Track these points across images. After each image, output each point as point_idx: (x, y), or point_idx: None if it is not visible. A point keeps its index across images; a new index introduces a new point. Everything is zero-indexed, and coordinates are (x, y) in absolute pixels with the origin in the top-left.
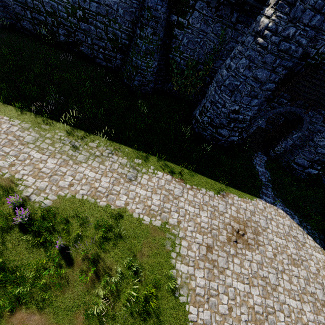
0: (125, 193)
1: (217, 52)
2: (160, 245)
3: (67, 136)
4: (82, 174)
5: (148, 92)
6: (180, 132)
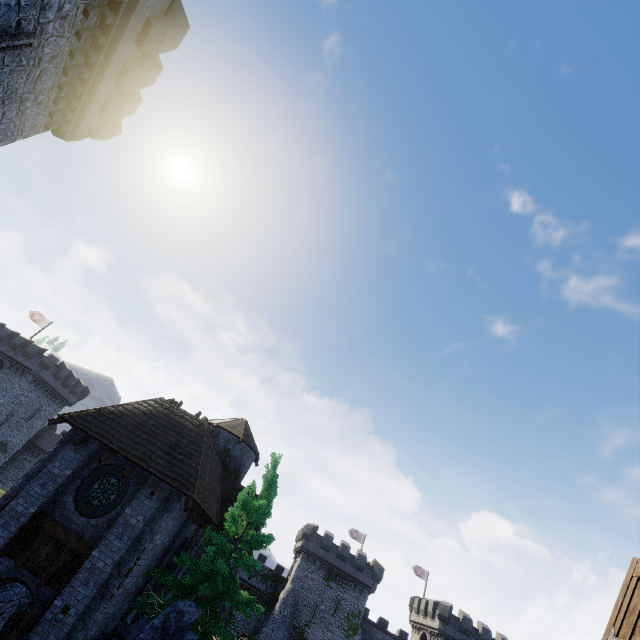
0: None
1: (257, 627)
2: None
3: None
4: None
5: None
6: None
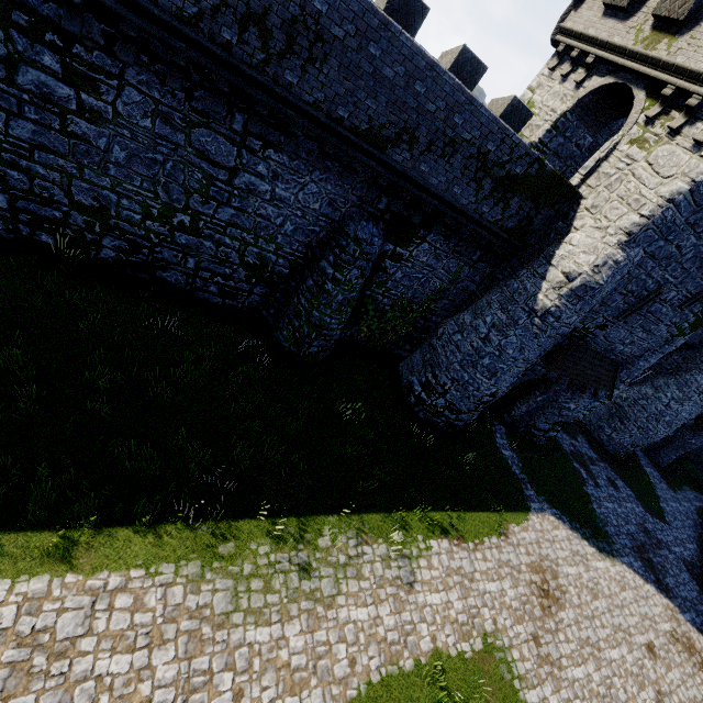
0: (421, 618)
1: (443, 291)
2: (499, 681)
3: (276, 548)
4: (351, 626)
5: (326, 356)
6: (405, 431)
